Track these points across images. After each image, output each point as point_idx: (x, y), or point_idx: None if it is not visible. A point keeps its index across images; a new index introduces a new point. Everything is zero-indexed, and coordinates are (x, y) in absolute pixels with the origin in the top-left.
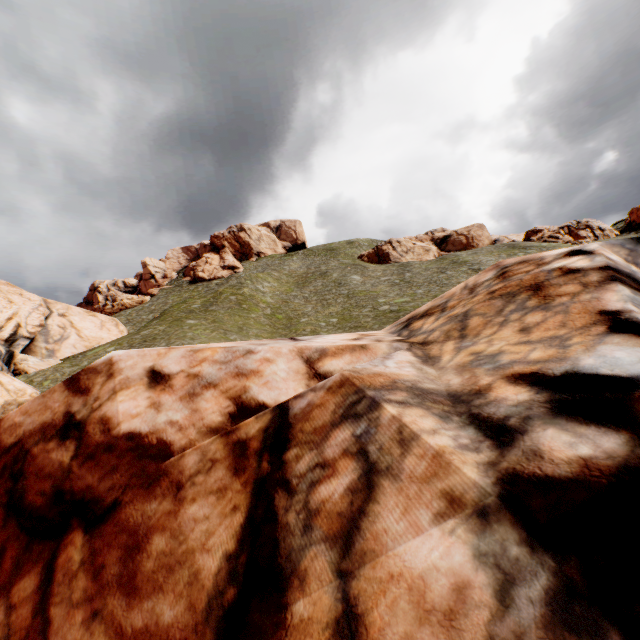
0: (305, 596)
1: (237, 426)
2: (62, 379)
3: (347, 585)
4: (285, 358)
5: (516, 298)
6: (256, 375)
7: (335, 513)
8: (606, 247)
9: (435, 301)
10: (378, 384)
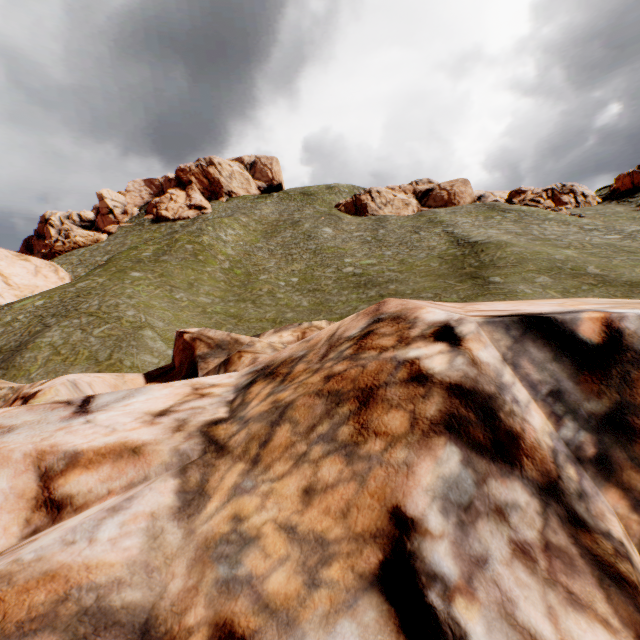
0: None
1: None
2: None
3: None
4: (13, 469)
5: (338, 410)
6: None
7: None
8: (486, 330)
9: (300, 346)
10: (18, 617)
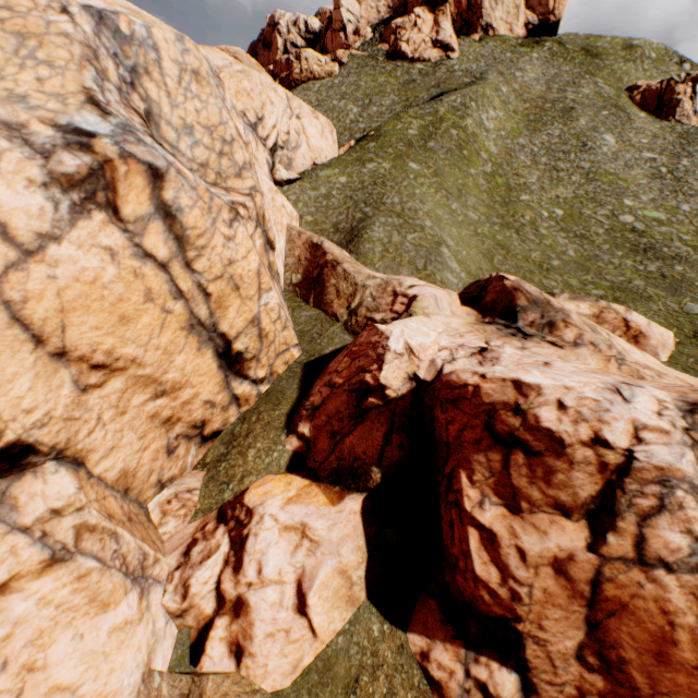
0: (622, 522)
1: (604, 456)
2: (311, 205)
3: (640, 528)
4: (624, 421)
5: None
6: (607, 424)
7: (641, 509)
8: None
9: None
10: (678, 476)
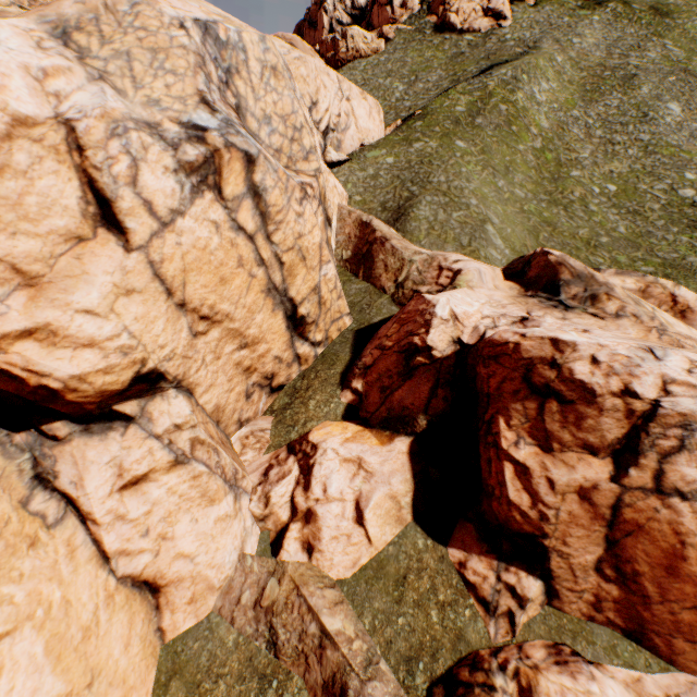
0: (644, 459)
1: (631, 404)
2: (359, 186)
3: (660, 464)
4: (653, 376)
5: None
6: (637, 378)
7: (662, 449)
8: None
9: None
10: None
